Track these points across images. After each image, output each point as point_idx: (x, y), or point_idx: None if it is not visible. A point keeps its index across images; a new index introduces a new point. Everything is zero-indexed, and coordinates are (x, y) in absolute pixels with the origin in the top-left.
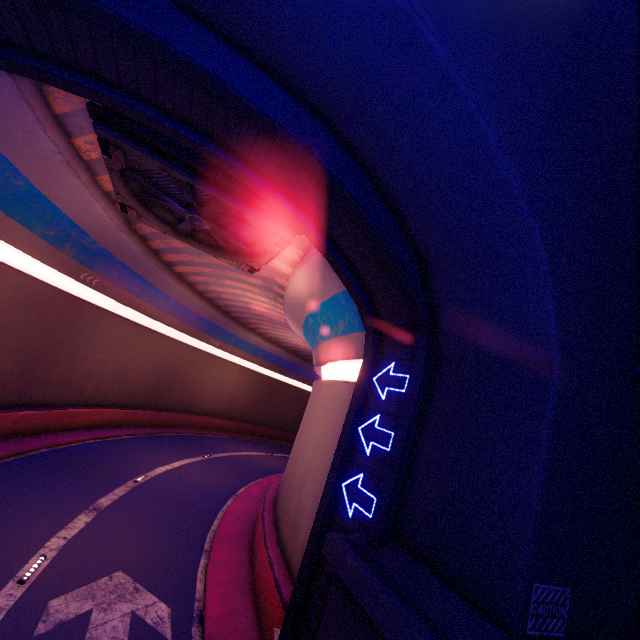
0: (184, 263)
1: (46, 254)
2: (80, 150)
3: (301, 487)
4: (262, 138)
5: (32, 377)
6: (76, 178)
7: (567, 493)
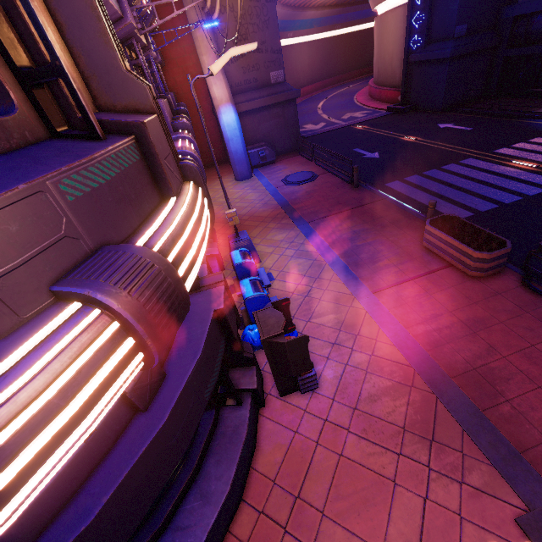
0: None
1: None
2: None
3: (391, 63)
4: None
5: None
6: None
7: (466, 2)
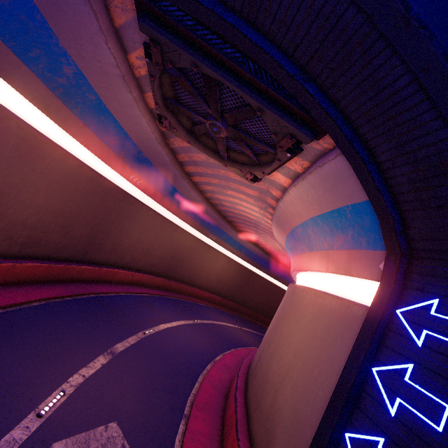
0: (199, 174)
1: (109, 158)
2: (133, 67)
3: (277, 389)
4: None
5: (93, 243)
6: (129, 93)
7: None
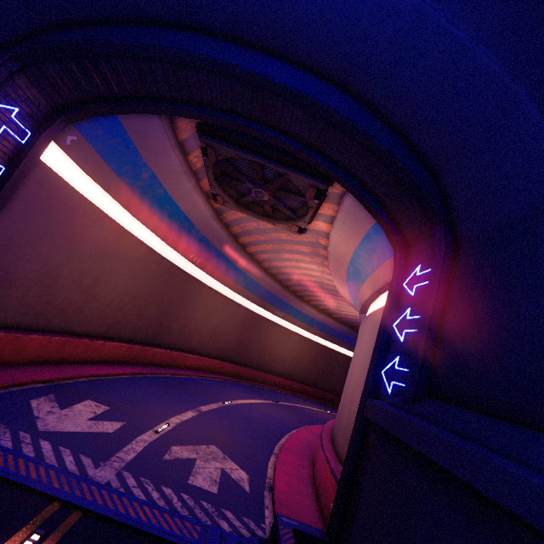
0: (253, 243)
1: (172, 241)
2: (191, 163)
3: (351, 401)
4: (296, 111)
5: (162, 326)
6: (189, 182)
7: None
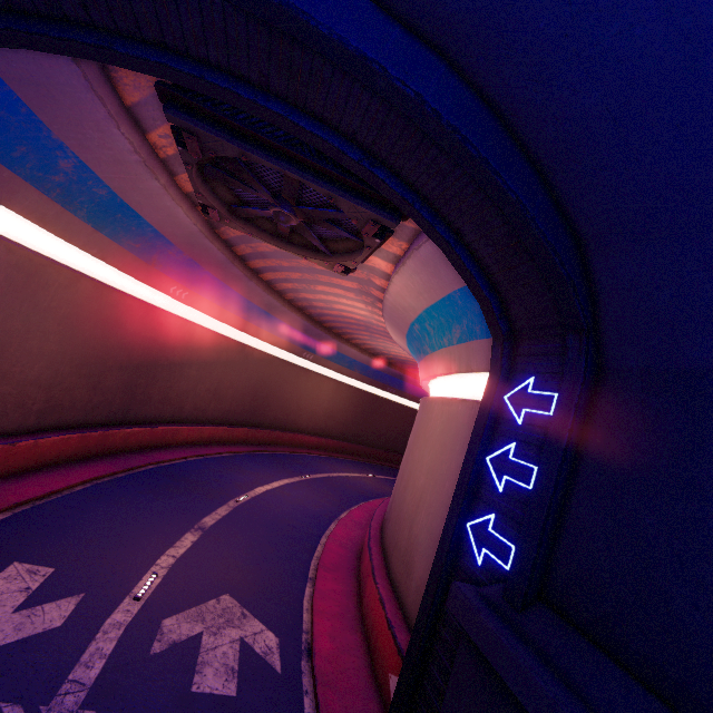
0: (271, 269)
1: (135, 268)
2: (156, 147)
3: (412, 519)
4: (357, 93)
5: (134, 395)
6: (155, 180)
7: None
